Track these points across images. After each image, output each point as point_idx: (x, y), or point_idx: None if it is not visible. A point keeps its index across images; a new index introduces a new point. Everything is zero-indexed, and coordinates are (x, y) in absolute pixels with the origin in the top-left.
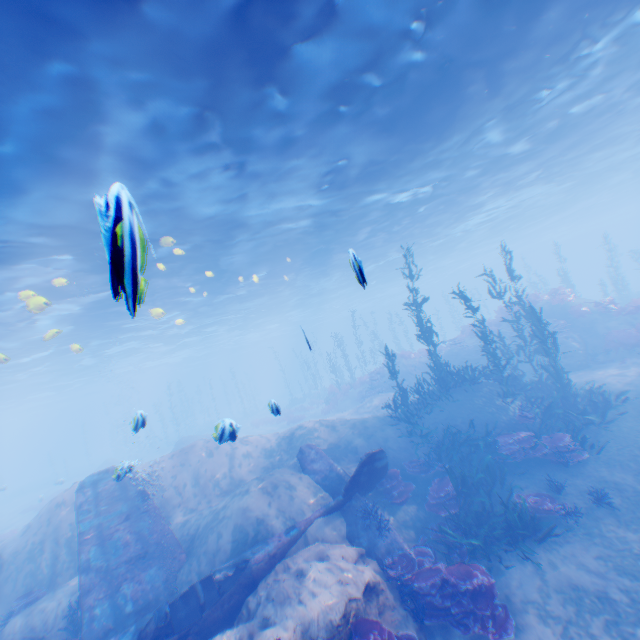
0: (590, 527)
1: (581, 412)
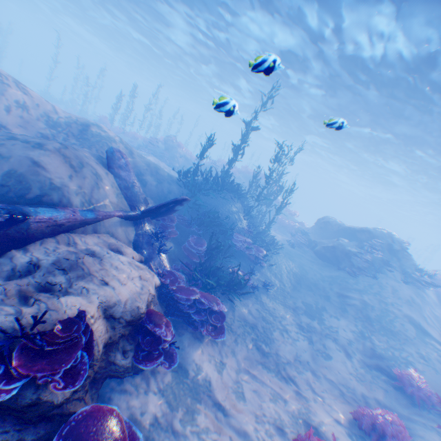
0: (258, 296)
1: (270, 244)
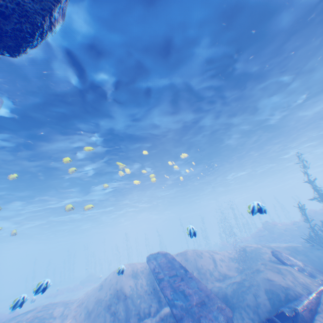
0: None
1: None
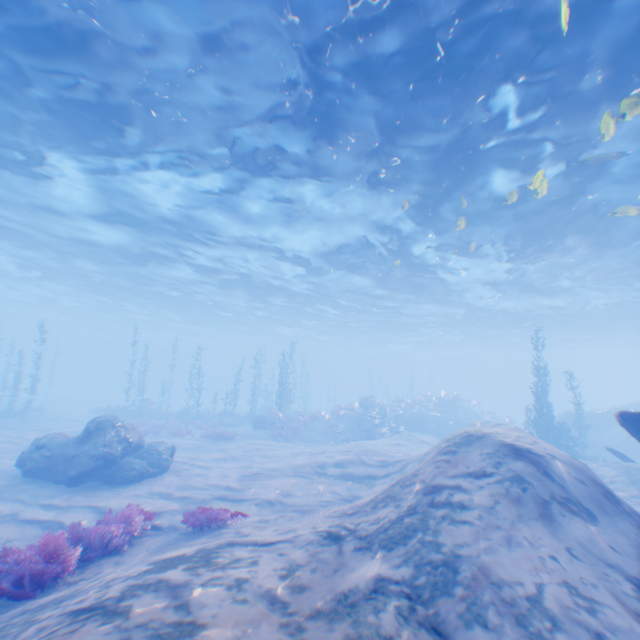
0: None
1: None
